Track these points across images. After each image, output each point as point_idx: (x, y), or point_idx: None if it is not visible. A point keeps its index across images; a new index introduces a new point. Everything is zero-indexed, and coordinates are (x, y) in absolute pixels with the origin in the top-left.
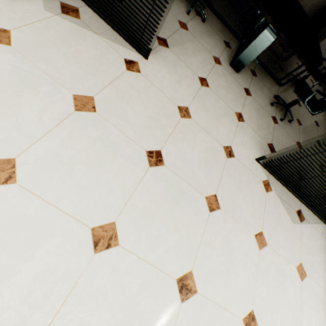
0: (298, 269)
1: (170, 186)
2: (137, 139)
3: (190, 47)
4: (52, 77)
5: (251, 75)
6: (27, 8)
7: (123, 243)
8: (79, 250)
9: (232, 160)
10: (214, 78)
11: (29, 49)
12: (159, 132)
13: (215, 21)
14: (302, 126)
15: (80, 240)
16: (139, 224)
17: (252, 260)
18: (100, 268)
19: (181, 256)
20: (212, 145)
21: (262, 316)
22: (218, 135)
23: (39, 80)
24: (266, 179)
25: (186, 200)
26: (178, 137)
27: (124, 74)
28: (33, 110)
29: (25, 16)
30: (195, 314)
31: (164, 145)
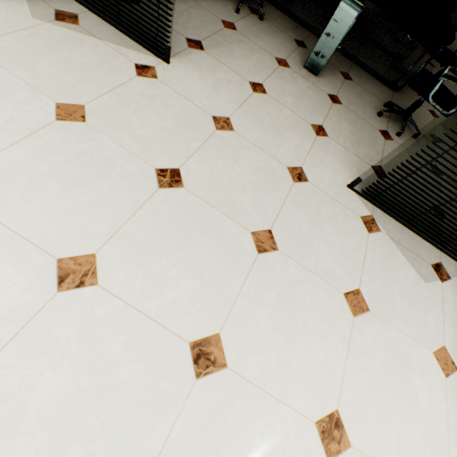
0: (437, 356)
1: (190, 214)
2: (143, 154)
3: (239, 48)
4: (31, 84)
5: (342, 78)
6: (12, 18)
7: (104, 283)
8: (34, 286)
9: (302, 185)
10: (275, 83)
11: (7, 57)
12: (179, 147)
13: (281, 18)
14: (441, 143)
15: (39, 273)
16: (133, 260)
17: (339, 330)
18: (64, 312)
19: (201, 310)
20: (268, 165)
21: (358, 424)
22: (279, 153)
23: (14, 88)
24: (368, 214)
25: (216, 234)
26: (210, 154)
27: (132, 80)
28: (0, 119)
29: (8, 26)
30: (220, 399)
31: (186, 163)
